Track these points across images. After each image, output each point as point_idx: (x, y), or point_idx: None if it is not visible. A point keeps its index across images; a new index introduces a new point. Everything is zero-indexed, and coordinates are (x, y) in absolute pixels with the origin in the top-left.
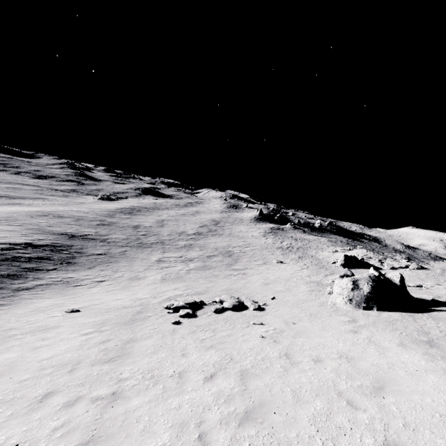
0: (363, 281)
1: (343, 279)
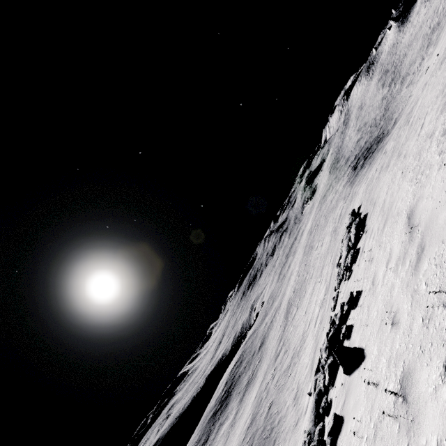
0: None
1: None
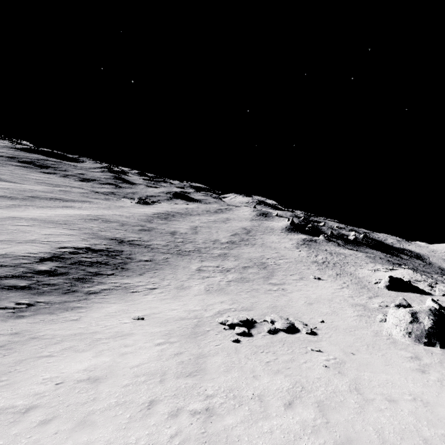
0: (423, 315)
1: (400, 310)
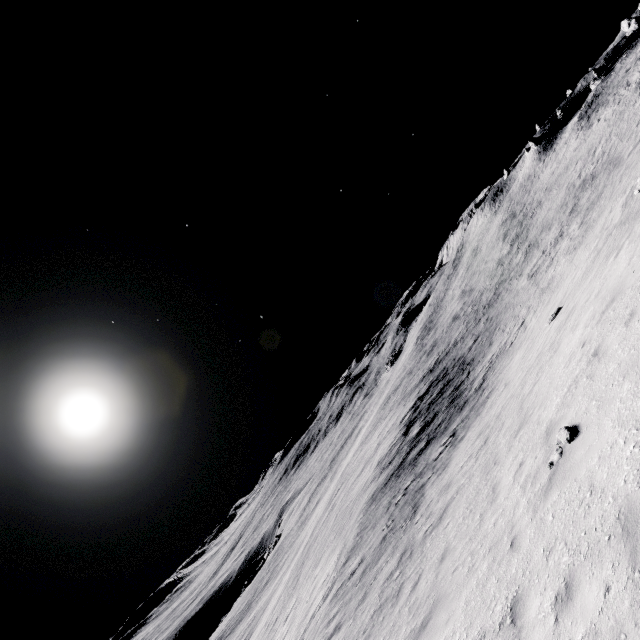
0: None
1: None
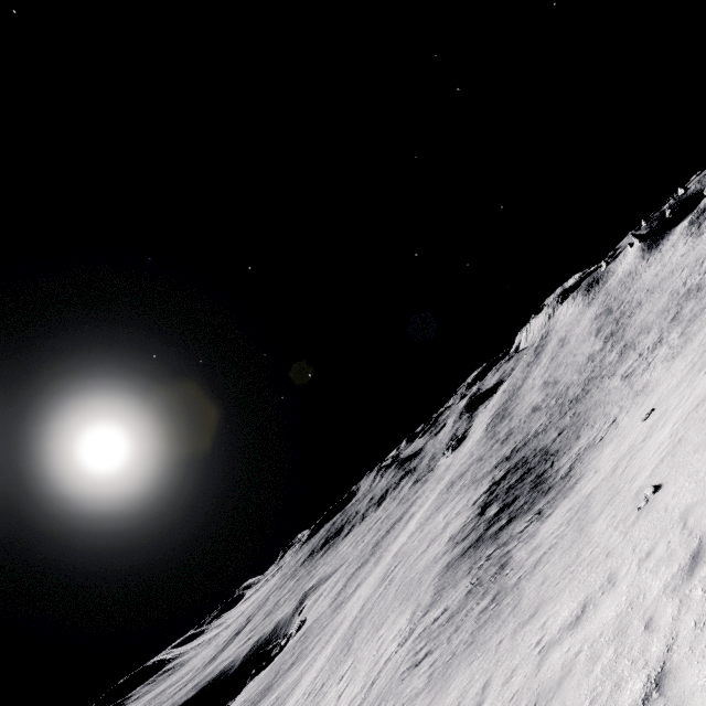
0: None
1: None
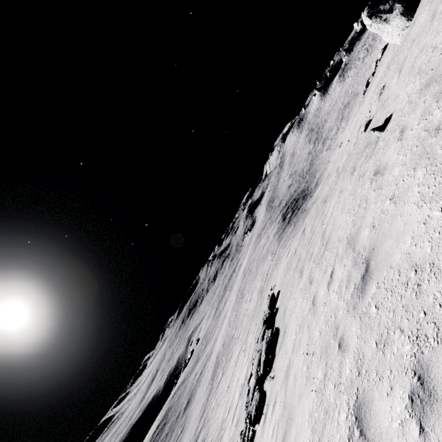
0: None
1: None
